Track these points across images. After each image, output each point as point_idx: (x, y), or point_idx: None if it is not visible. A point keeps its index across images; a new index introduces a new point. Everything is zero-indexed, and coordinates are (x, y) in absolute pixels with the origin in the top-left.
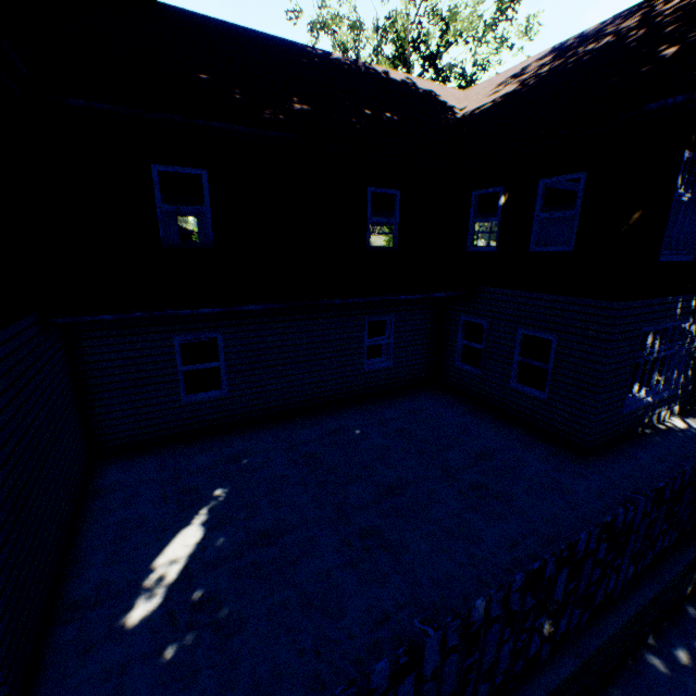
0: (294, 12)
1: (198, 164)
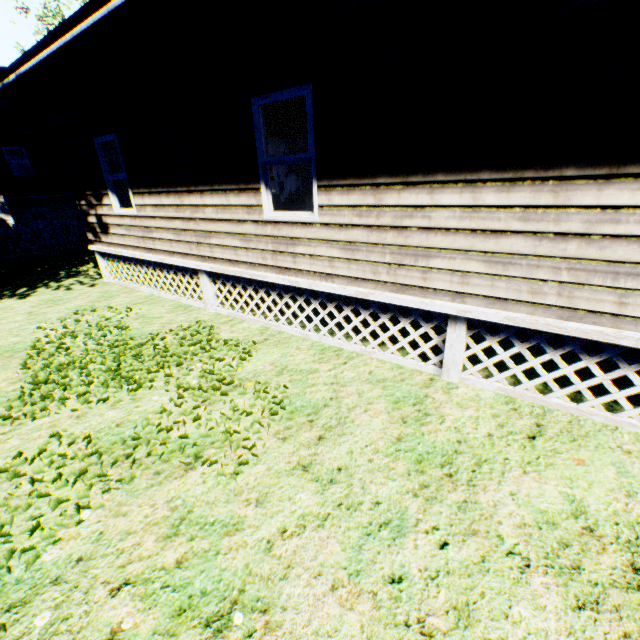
0: (23, 9)
1: (20, 146)
